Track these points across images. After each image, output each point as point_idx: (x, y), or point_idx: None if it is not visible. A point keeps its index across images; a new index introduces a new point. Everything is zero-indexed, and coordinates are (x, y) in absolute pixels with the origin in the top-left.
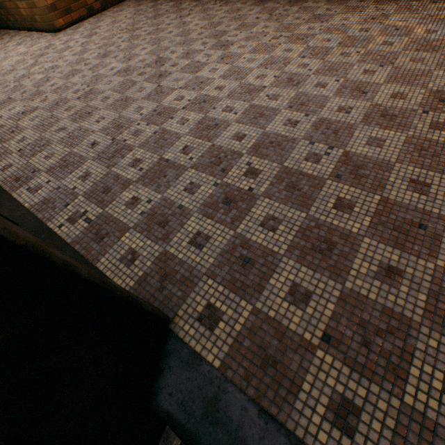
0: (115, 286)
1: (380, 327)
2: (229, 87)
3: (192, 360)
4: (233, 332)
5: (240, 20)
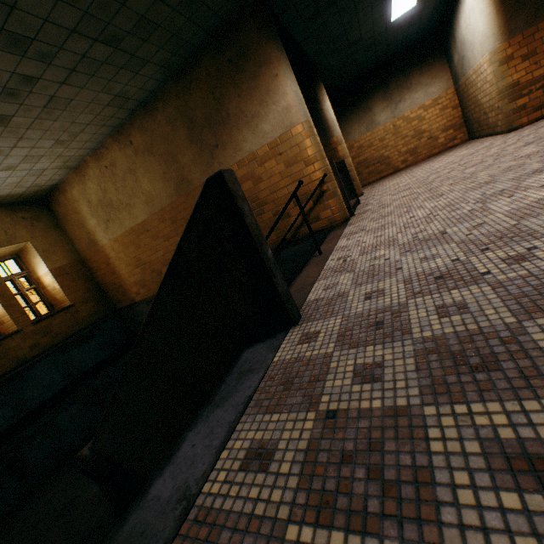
0: (262, 247)
1: (384, 472)
2: None
3: (273, 348)
4: (302, 354)
5: None
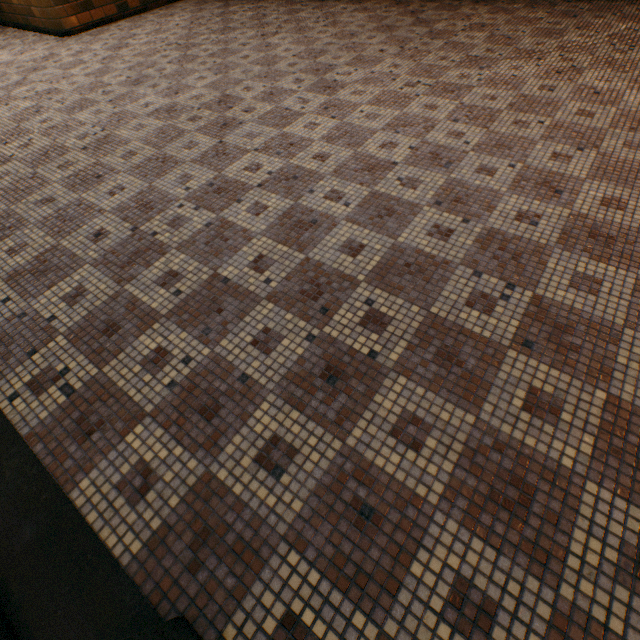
0: None
1: None
2: (337, 158)
3: None
4: None
5: (356, 51)
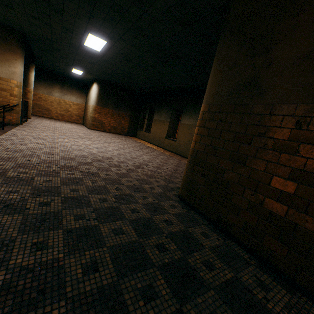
0: None
1: (17, 151)
2: (86, 143)
3: None
4: None
5: (124, 144)
